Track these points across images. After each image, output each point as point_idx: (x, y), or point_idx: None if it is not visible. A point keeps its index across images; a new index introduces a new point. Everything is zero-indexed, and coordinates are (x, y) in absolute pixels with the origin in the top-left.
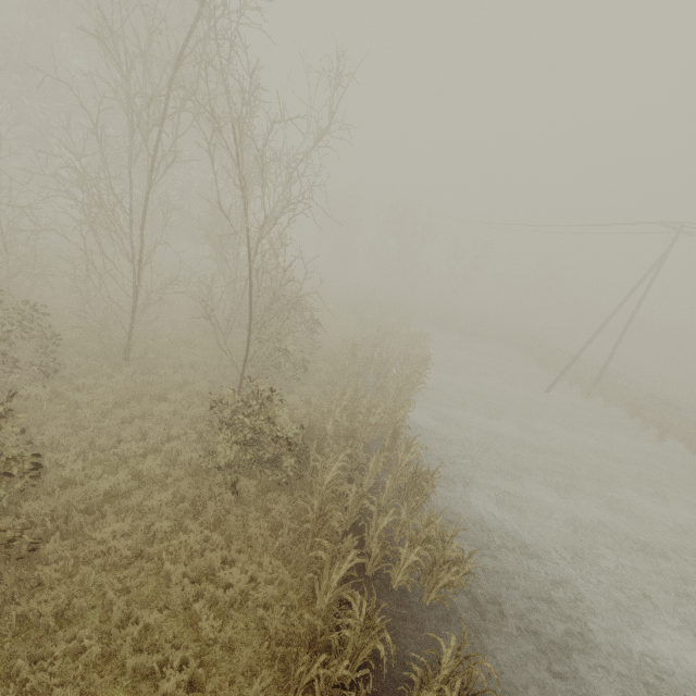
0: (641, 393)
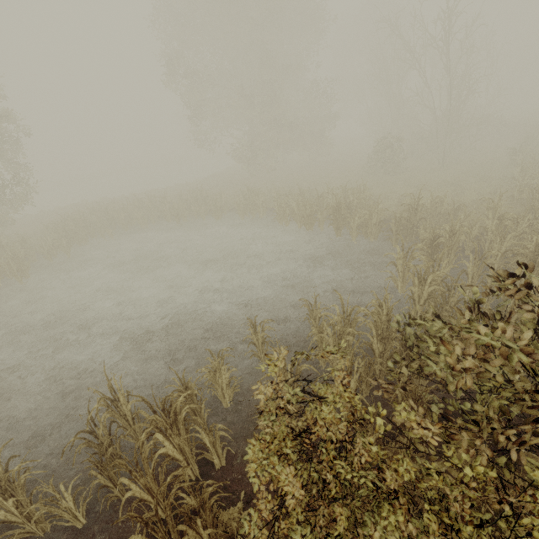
0: None
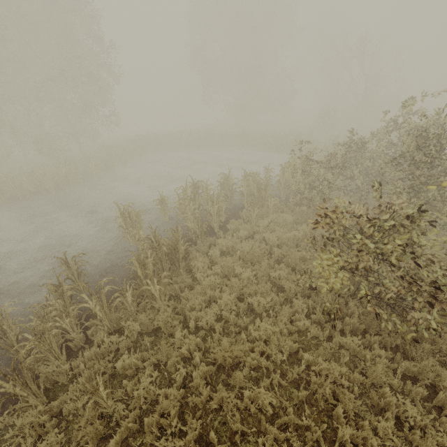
0: None
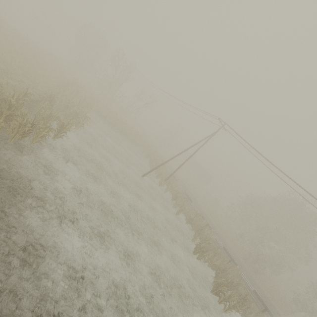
0: (182, 190)
